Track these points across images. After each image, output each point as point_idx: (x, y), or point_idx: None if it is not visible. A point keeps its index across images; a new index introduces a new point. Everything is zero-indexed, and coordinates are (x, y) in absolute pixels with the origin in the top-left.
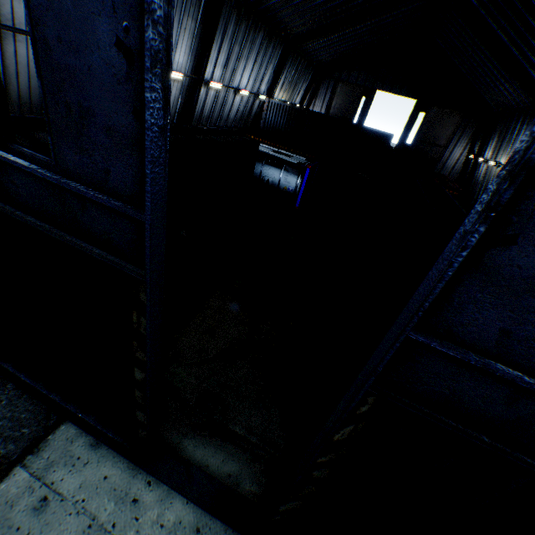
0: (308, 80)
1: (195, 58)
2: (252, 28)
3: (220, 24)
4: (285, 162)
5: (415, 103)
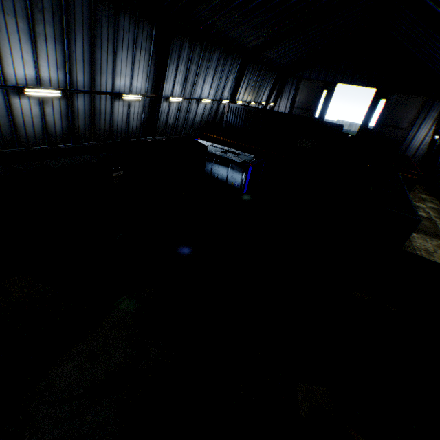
0: (272, 81)
1: (153, 80)
2: (207, 49)
3: (174, 51)
4: (231, 161)
5: (375, 91)
